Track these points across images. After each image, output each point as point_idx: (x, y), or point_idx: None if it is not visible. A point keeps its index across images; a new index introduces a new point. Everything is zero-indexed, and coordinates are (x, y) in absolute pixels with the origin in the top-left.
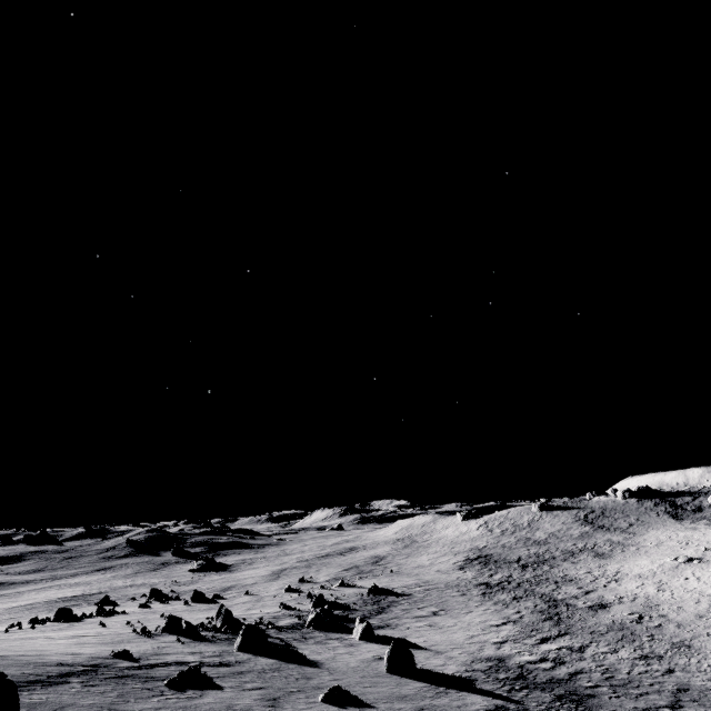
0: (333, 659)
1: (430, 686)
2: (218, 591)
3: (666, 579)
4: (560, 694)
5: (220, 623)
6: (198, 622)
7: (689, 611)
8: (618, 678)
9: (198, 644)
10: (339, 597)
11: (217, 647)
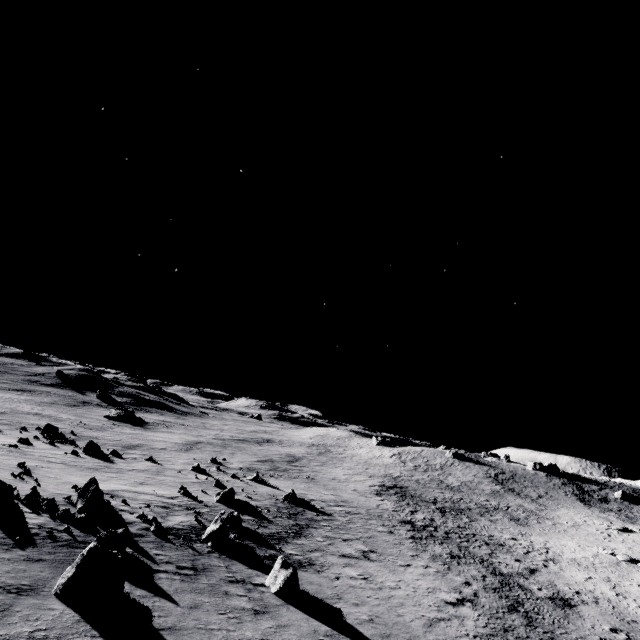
0: None
1: None
2: (121, 447)
3: (614, 578)
4: None
5: (80, 505)
6: (55, 491)
7: None
8: None
9: None
10: (250, 494)
11: (29, 569)
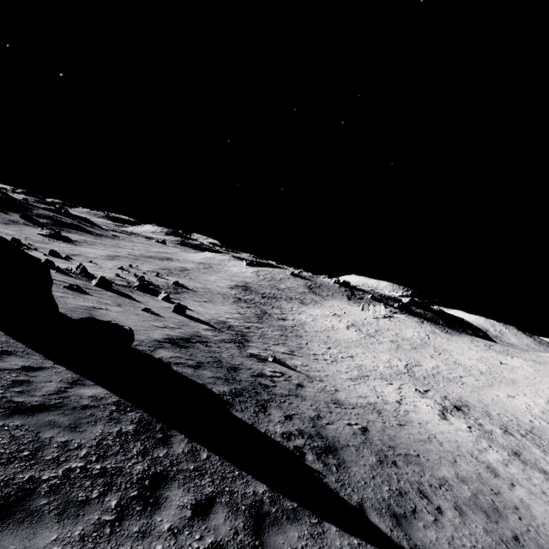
0: (147, 302)
1: (189, 319)
2: (67, 254)
3: (319, 318)
4: (239, 334)
5: (79, 272)
6: (62, 268)
7: (314, 329)
8: (265, 336)
9: (69, 278)
10: (154, 281)
11: (81, 281)
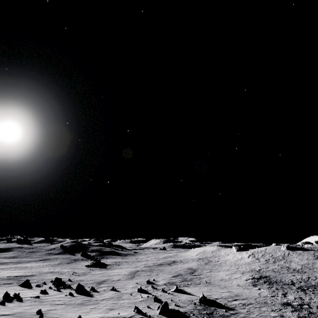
0: None
1: None
2: (96, 283)
3: None
4: None
5: None
6: None
7: None
8: None
9: None
10: (177, 303)
11: None
